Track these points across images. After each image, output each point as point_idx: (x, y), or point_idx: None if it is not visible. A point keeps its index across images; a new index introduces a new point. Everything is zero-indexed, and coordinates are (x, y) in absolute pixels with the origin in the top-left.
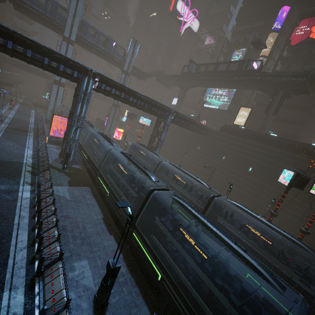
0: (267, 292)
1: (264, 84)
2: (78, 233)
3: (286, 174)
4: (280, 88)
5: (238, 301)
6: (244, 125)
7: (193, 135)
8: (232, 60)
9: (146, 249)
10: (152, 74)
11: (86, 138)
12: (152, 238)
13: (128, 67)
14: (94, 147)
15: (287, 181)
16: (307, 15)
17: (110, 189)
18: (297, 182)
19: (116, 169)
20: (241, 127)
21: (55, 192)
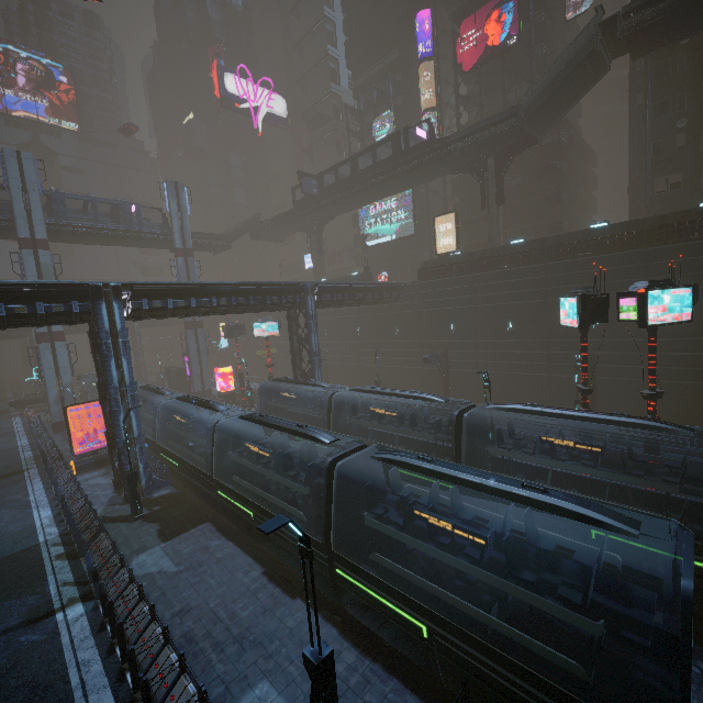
0: (640, 546)
1: (454, 160)
2: (225, 632)
3: (567, 307)
4: (485, 155)
5: (578, 594)
6: (457, 248)
7: (375, 311)
8: (377, 140)
9: (374, 589)
10: (237, 230)
11: (158, 423)
12: (375, 560)
13: (182, 239)
14: (183, 434)
15: (575, 319)
16: (465, 11)
17: (253, 504)
18: (590, 313)
19: (247, 456)
20: (454, 254)
21: (139, 571)
